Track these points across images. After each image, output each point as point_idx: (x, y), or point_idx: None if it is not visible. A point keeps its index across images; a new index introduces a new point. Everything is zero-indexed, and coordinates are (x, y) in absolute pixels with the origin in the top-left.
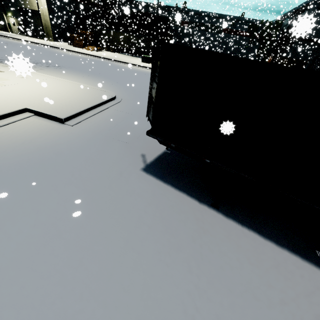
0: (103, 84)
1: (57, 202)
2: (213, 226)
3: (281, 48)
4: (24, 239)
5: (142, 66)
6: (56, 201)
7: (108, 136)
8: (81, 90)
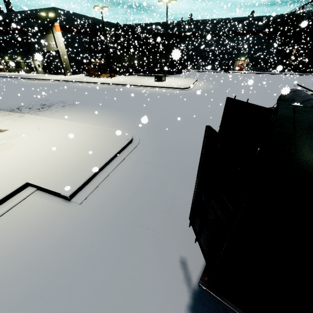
0: (117, 120)
1: None
2: None
3: (306, 39)
4: None
5: (156, 86)
6: None
7: (127, 218)
8: (93, 136)
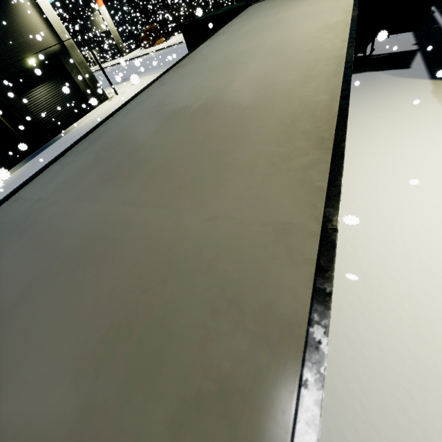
0: None
1: None
2: None
3: None
4: None
5: None
6: None
7: None
8: None
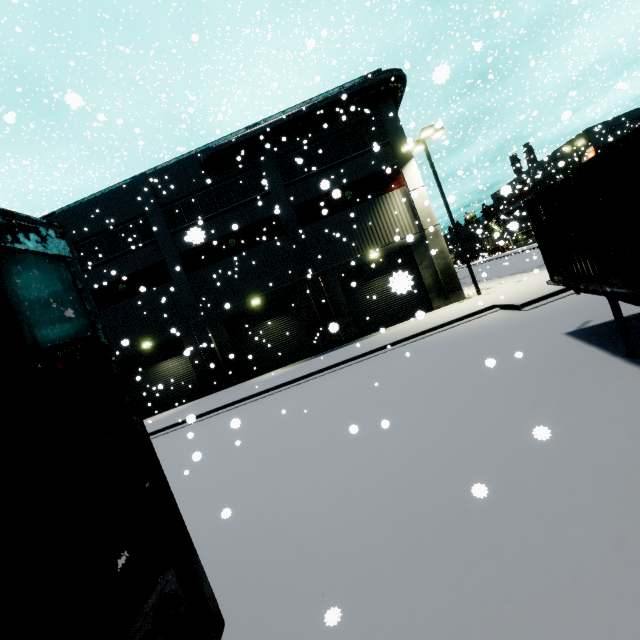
0: None
1: (466, 352)
2: (593, 369)
3: None
4: (437, 364)
5: None
6: (465, 352)
7: (561, 311)
8: None
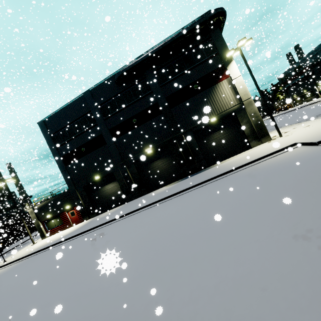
0: None
1: (285, 178)
2: None
3: None
4: (265, 186)
5: None
6: (284, 177)
7: None
8: None
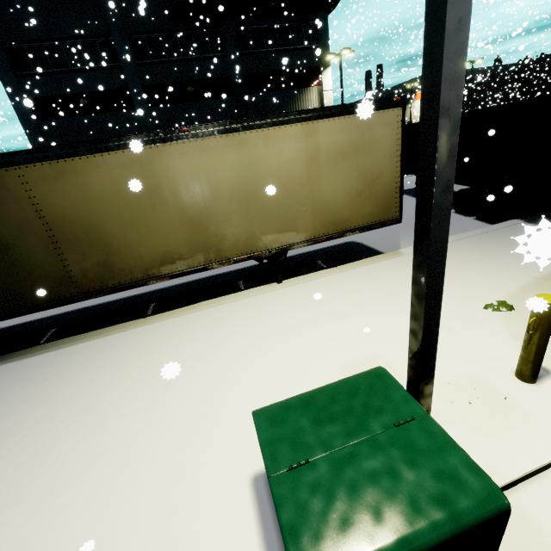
0: None
1: None
2: (404, 199)
3: None
4: None
5: None
6: None
7: None
8: None
